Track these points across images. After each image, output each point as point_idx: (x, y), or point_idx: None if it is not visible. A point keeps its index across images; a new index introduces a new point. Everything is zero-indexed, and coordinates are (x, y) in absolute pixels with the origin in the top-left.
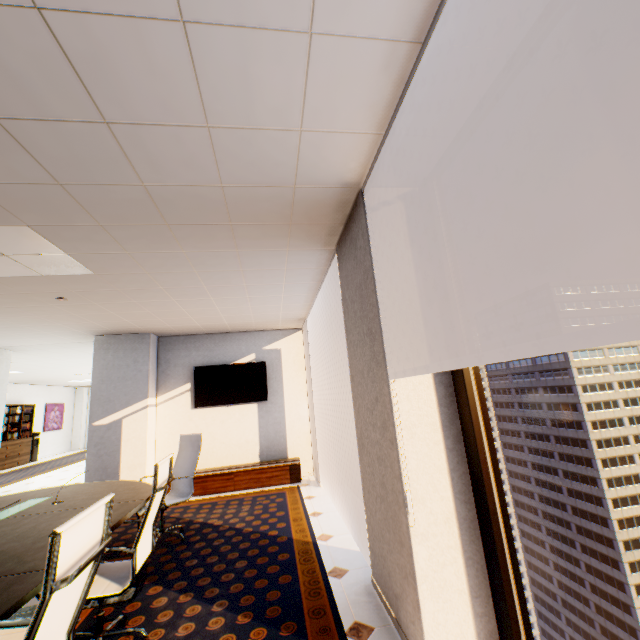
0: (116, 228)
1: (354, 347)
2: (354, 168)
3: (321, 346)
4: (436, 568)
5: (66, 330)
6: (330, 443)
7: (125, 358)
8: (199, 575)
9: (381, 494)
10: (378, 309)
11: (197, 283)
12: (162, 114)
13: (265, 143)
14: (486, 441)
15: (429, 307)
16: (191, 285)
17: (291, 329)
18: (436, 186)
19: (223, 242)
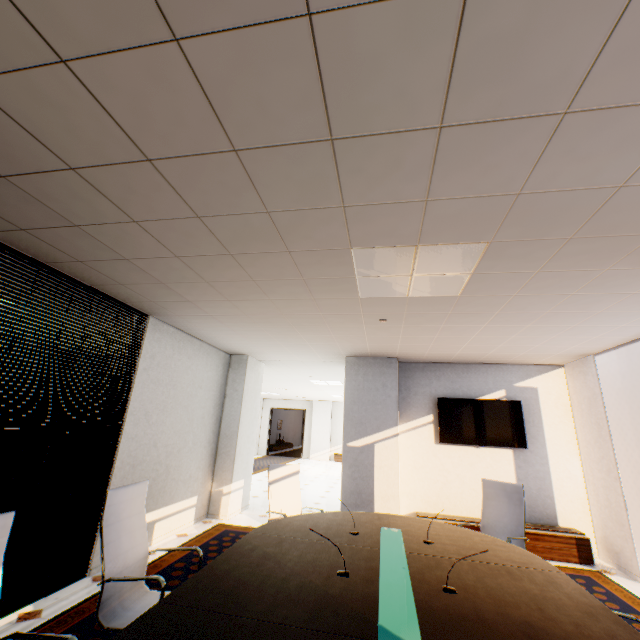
0: (580, 241)
1: None
2: None
3: (618, 391)
4: None
5: (332, 350)
6: None
7: (373, 381)
8: None
9: None
10: None
11: (545, 308)
12: None
13: None
14: None
15: None
16: (533, 310)
17: (548, 365)
18: None
19: None
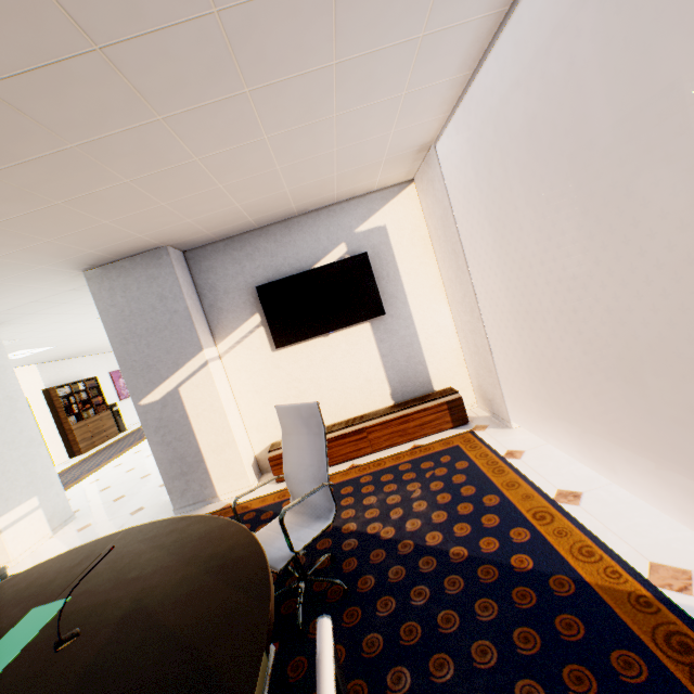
0: None
1: None
2: None
3: (472, 193)
4: None
5: (22, 270)
6: (517, 360)
7: (144, 297)
8: None
9: None
10: None
11: None
12: None
13: None
14: None
15: None
16: (172, 9)
17: (394, 186)
18: None
19: None
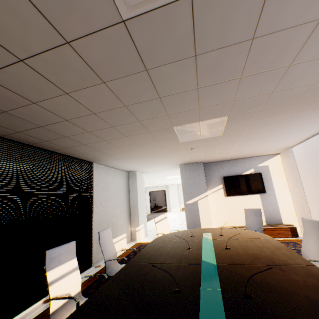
0: (264, 110)
1: None
2: None
3: (303, 162)
4: None
5: (173, 163)
6: None
7: (193, 174)
8: None
9: None
10: None
11: (261, 134)
12: None
13: None
14: None
15: None
16: (256, 135)
17: (272, 154)
18: None
19: (310, 108)
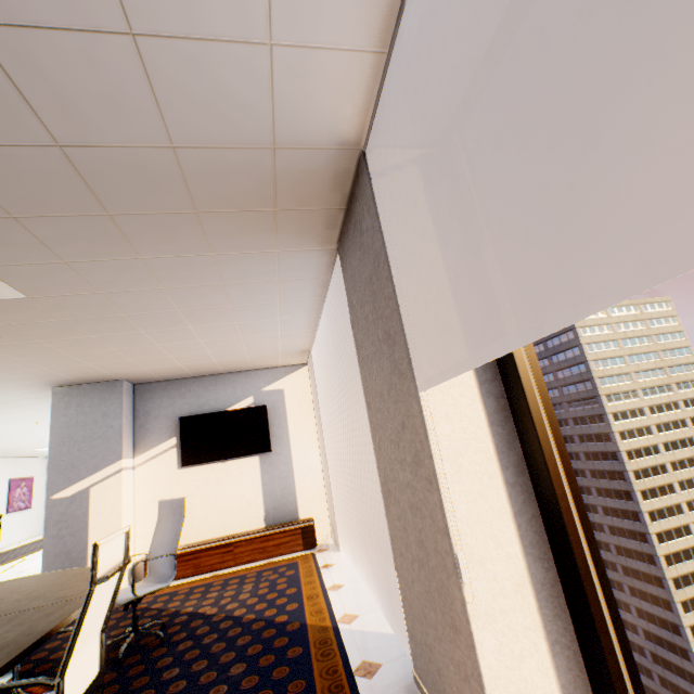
0: (37, 222)
1: (368, 364)
2: (351, 115)
3: (330, 381)
4: (511, 663)
5: (12, 382)
6: (348, 496)
7: (92, 412)
8: (179, 692)
9: (419, 557)
10: (396, 300)
11: (168, 306)
12: (55, 7)
13: (222, 68)
14: (562, 467)
15: (464, 295)
16: (161, 309)
17: (294, 365)
18: (459, 141)
19: (191, 242)
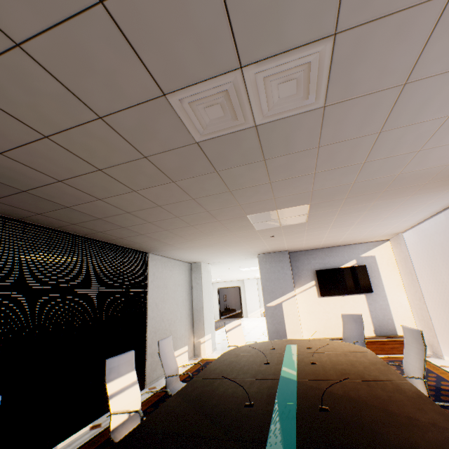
0: (351, 198)
1: None
2: None
3: (419, 252)
4: None
5: (249, 252)
6: (445, 326)
7: (276, 266)
8: None
9: None
10: None
11: (355, 219)
12: None
13: None
14: None
15: None
16: (350, 221)
17: (379, 241)
18: None
19: (405, 194)
